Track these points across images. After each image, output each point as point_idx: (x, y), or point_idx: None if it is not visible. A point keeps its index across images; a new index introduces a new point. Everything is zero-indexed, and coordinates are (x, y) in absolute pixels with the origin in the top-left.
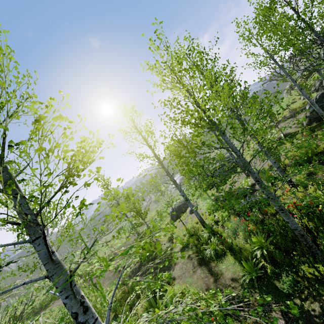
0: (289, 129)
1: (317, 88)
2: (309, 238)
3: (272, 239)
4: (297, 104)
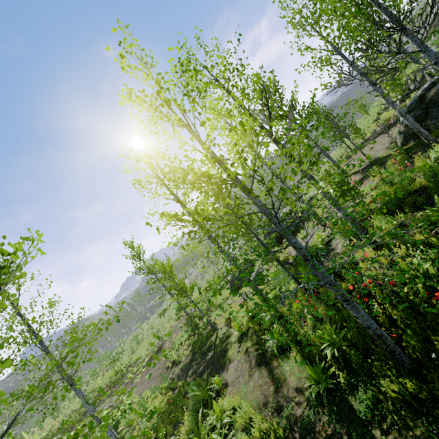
0: (380, 151)
1: (417, 84)
2: (389, 338)
3: (345, 333)
4: (391, 111)
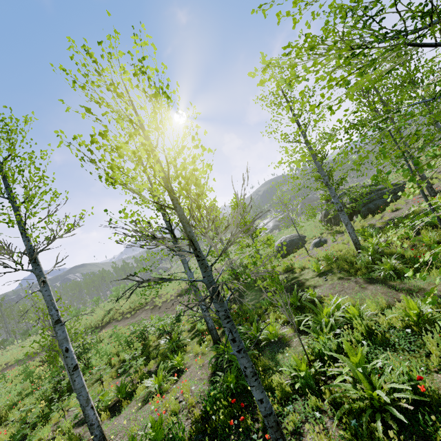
0: None
1: None
2: None
3: None
4: None
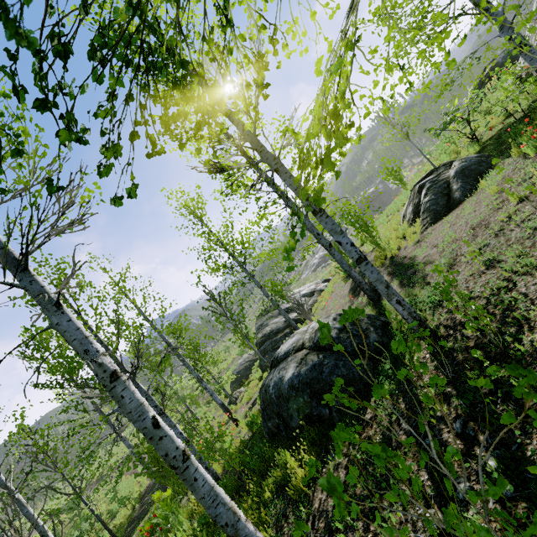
0: None
1: (414, 210)
2: None
3: None
4: (383, 237)
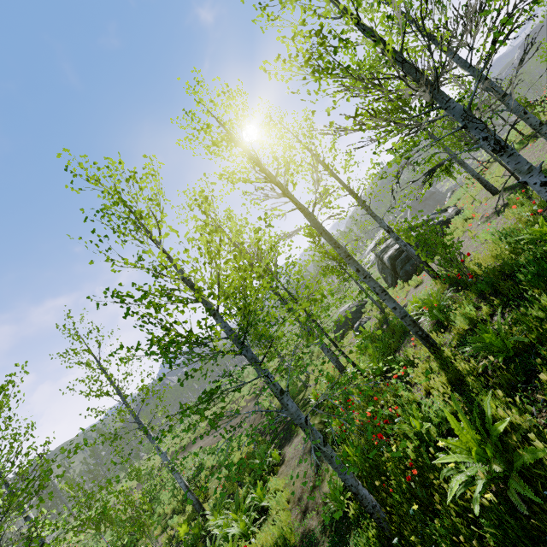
0: None
1: None
2: (369, 499)
3: (364, 461)
4: None
